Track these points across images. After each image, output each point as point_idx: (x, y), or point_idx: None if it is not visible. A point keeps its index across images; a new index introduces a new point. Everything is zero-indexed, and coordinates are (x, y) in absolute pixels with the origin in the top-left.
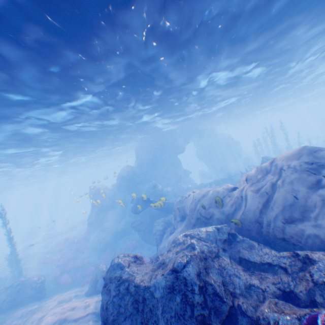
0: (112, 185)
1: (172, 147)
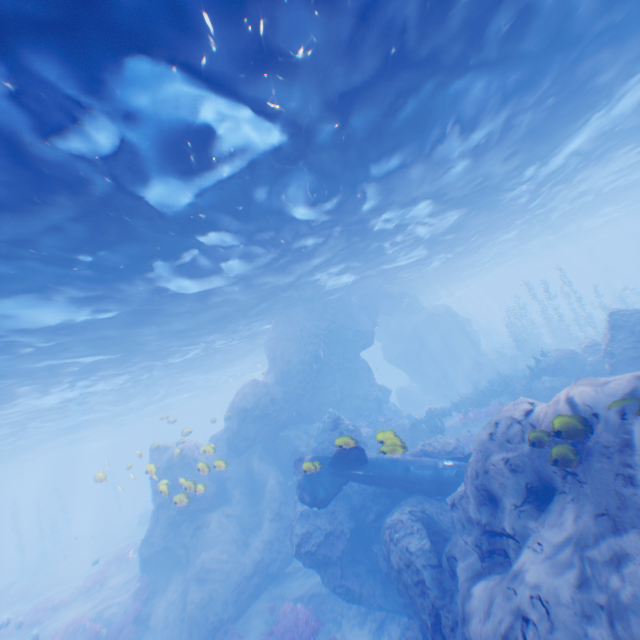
0: (213, 438)
1: (347, 334)
